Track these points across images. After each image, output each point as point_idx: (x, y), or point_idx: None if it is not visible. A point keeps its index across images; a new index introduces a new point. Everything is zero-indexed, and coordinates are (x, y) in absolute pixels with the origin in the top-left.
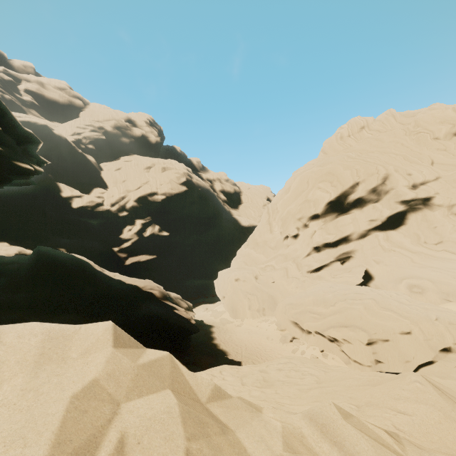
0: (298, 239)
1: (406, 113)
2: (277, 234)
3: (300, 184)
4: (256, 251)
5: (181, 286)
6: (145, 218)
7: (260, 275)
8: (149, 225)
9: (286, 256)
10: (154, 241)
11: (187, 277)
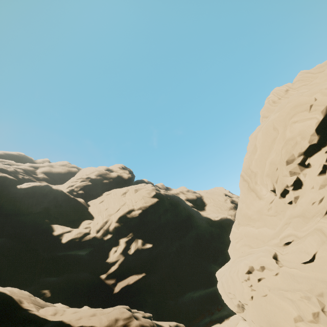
0: (306, 186)
1: (318, 66)
2: (269, 196)
3: (266, 136)
4: (254, 226)
5: (179, 306)
6: (127, 235)
7: (281, 255)
8: (132, 241)
9: (303, 214)
10: (140, 257)
11: (183, 291)
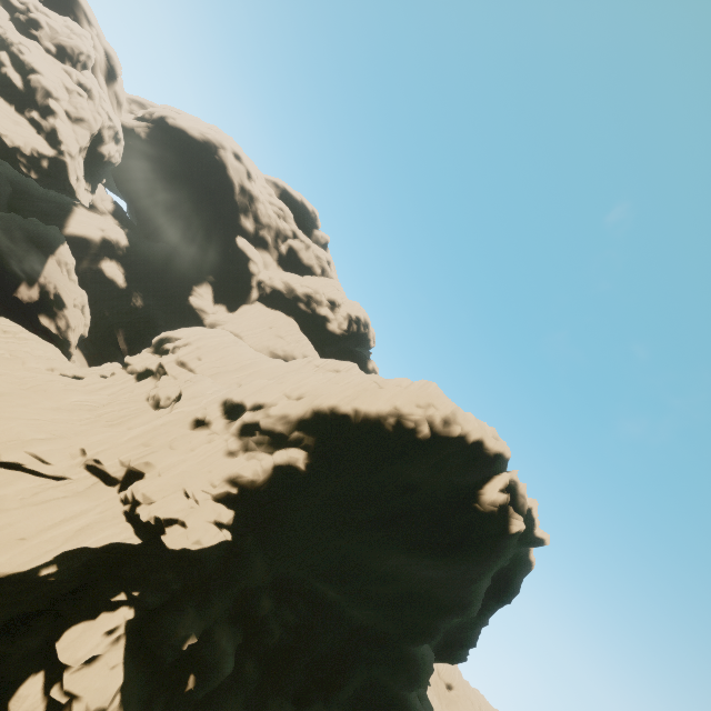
0: None
1: None
2: None
3: None
4: None
5: None
6: None
7: None
8: None
9: None
10: None
11: None
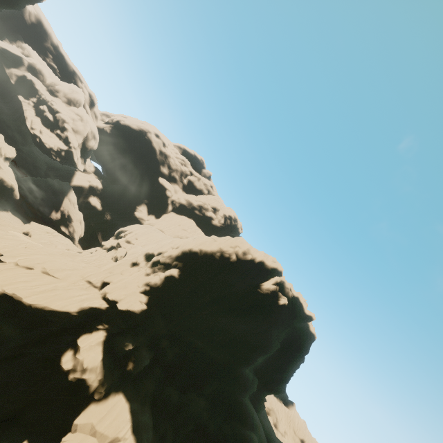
0: None
1: None
2: None
3: None
4: None
5: None
6: None
7: None
8: None
9: None
10: None
11: None
